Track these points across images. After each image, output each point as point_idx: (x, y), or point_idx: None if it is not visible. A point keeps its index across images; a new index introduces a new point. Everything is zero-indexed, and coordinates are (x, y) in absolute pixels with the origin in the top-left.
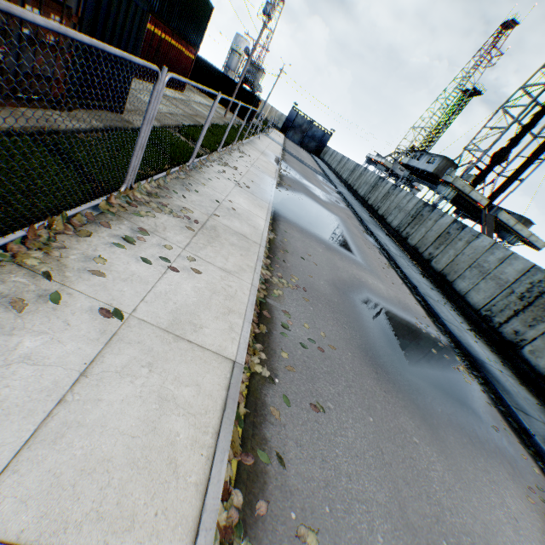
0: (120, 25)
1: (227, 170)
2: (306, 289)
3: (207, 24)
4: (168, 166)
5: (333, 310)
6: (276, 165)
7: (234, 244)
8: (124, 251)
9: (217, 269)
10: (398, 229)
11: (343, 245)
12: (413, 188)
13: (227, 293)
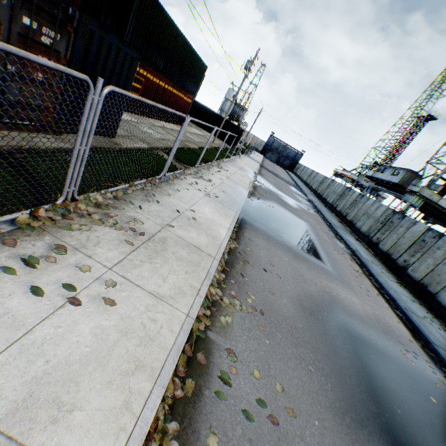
0: (110, 68)
1: (201, 182)
2: (263, 312)
3: (202, 78)
4: (140, 179)
5: (296, 341)
6: (251, 178)
7: (182, 259)
8: (17, 277)
9: (145, 294)
10: (368, 234)
11: (312, 252)
12: (378, 196)
13: (146, 332)
